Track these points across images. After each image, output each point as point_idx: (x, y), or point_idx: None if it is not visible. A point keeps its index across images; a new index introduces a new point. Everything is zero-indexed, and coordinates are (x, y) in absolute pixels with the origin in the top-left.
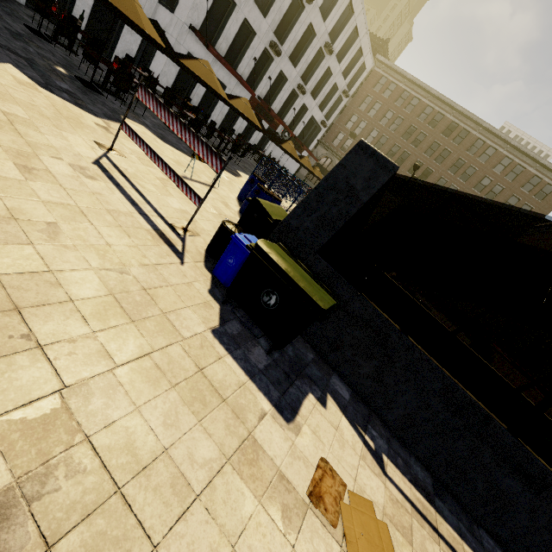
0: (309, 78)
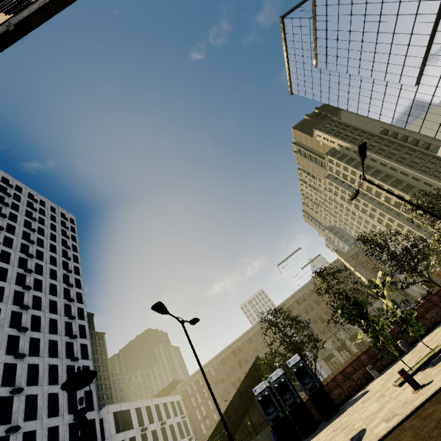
0: (168, 440)
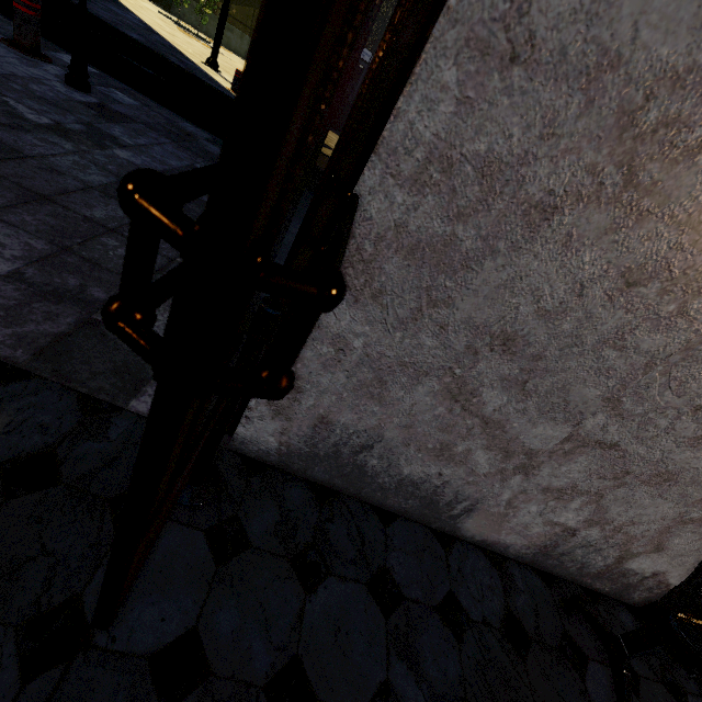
0: None
